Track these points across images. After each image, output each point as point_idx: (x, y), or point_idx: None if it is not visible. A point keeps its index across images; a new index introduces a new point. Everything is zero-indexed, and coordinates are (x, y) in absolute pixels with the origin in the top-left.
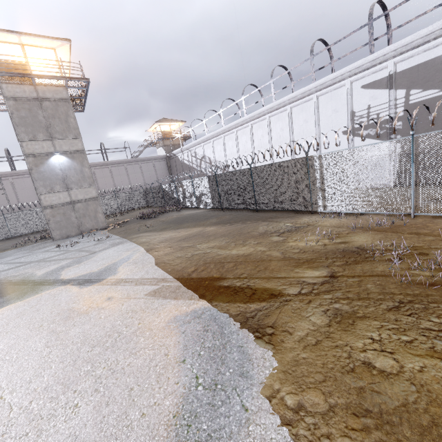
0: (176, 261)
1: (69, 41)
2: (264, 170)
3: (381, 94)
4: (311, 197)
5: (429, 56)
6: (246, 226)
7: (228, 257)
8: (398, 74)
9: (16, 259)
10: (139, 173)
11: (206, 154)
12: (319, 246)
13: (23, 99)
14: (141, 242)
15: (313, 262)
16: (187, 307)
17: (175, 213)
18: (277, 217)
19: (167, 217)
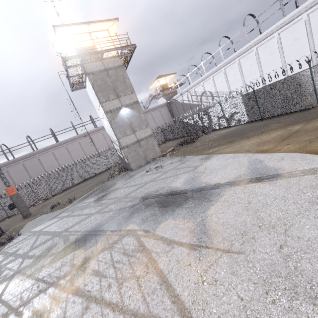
0: None
1: (117, 19)
2: None
3: None
4: None
5: None
6: None
7: None
8: None
9: (126, 184)
10: (152, 119)
11: (206, 89)
12: None
13: (97, 72)
14: (231, 151)
15: None
16: None
17: (210, 135)
18: None
19: (208, 138)
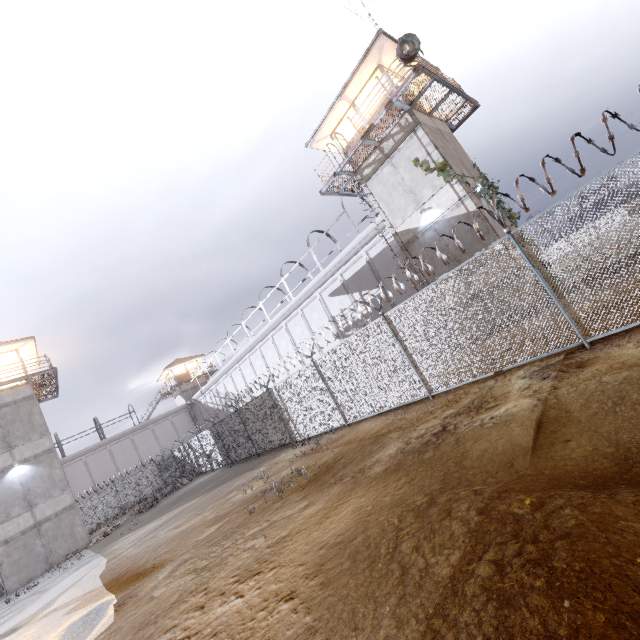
0: (122, 562)
1: (33, 338)
2: (247, 410)
3: (345, 299)
4: (287, 427)
5: (359, 266)
6: (228, 484)
7: (171, 537)
8: (347, 281)
9: None
10: (153, 440)
11: (229, 389)
12: (250, 492)
13: None
14: (112, 550)
15: (227, 514)
16: (87, 610)
17: (185, 488)
18: (266, 459)
19: (171, 498)
